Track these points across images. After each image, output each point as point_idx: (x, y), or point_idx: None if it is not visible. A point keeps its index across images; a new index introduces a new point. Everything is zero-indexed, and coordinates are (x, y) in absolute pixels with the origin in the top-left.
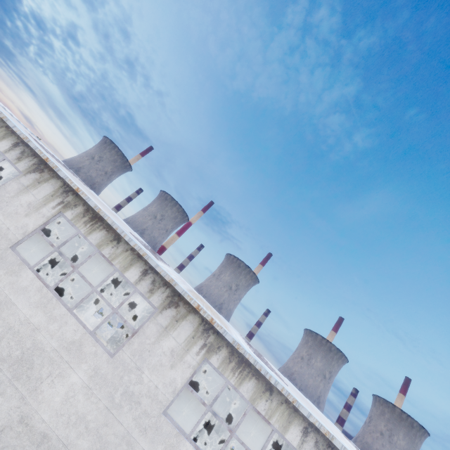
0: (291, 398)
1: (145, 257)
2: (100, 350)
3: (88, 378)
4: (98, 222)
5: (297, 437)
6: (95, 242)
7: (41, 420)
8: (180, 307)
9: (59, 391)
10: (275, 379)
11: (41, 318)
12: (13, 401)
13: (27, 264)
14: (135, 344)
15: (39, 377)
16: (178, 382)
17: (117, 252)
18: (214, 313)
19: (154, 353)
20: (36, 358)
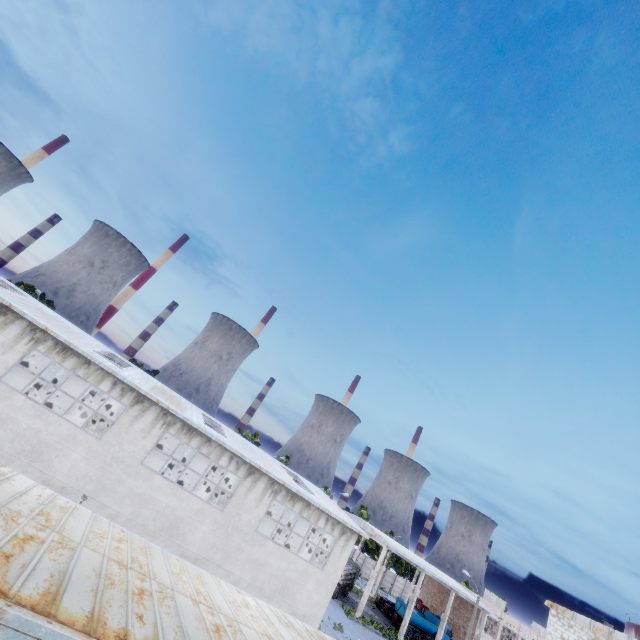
0: (221, 442)
1: (114, 374)
2: (91, 437)
3: (85, 454)
4: (69, 351)
5: (226, 462)
6: (70, 367)
7: (58, 480)
8: (145, 403)
9: (66, 464)
10: (212, 434)
11: (40, 425)
12: (35, 474)
13: (17, 390)
14: (115, 430)
15: (50, 458)
16: (149, 446)
17: (90, 372)
18: (176, 401)
19: (130, 433)
20: (44, 448)
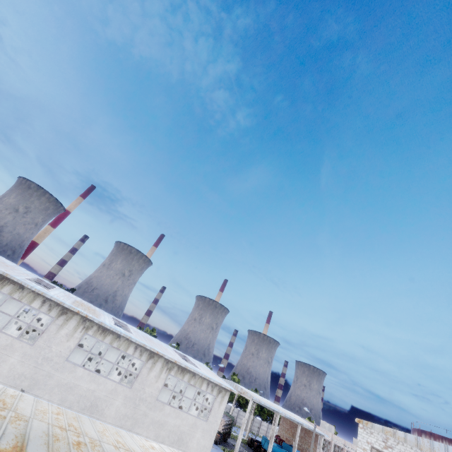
0: (128, 337)
1: (43, 294)
2: (25, 344)
3: (21, 358)
4: (6, 280)
5: (132, 351)
6: (7, 292)
7: None
8: (68, 314)
9: (5, 368)
10: (121, 332)
11: None
12: None
13: None
14: (45, 336)
15: None
16: (72, 346)
17: (24, 294)
18: (92, 310)
19: (57, 338)
20: None
